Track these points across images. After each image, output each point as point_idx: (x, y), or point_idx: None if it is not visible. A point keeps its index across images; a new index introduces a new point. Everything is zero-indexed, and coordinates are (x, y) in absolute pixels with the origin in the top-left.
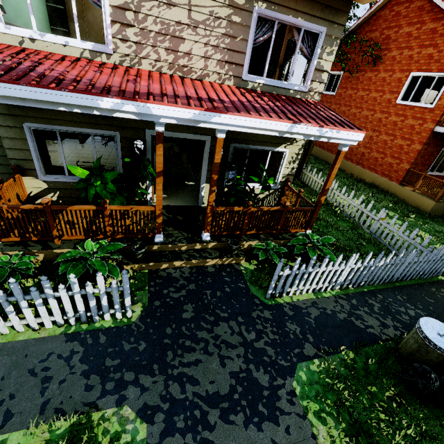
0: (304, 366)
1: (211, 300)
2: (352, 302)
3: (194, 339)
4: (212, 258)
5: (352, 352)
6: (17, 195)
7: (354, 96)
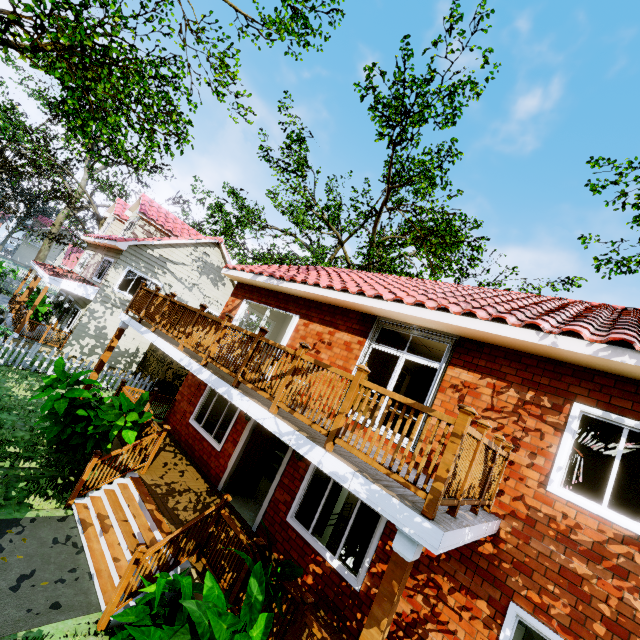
0: None
1: None
2: None
3: None
4: None
5: None
6: None
7: None
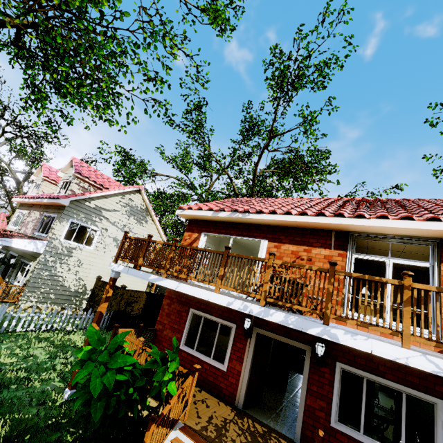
0: None
1: None
2: None
3: None
4: None
5: None
6: None
7: None
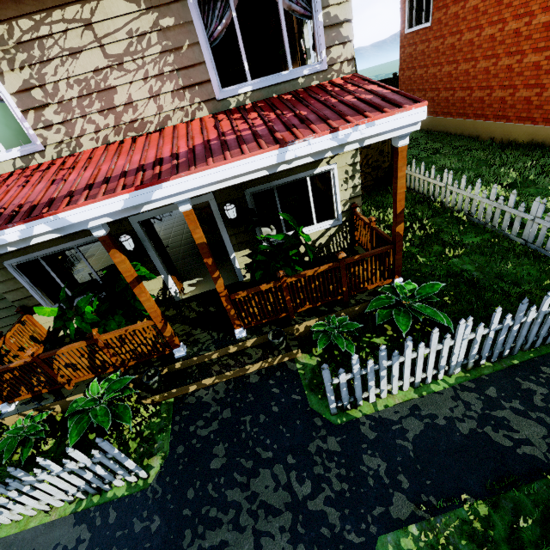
0: (391, 542)
1: (250, 431)
2: (488, 394)
3: (222, 505)
4: (252, 363)
5: (484, 505)
6: (32, 337)
7: (461, 12)
